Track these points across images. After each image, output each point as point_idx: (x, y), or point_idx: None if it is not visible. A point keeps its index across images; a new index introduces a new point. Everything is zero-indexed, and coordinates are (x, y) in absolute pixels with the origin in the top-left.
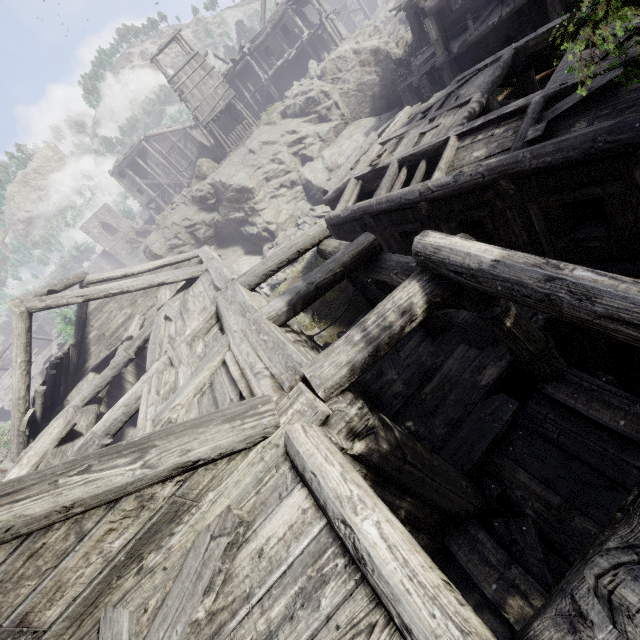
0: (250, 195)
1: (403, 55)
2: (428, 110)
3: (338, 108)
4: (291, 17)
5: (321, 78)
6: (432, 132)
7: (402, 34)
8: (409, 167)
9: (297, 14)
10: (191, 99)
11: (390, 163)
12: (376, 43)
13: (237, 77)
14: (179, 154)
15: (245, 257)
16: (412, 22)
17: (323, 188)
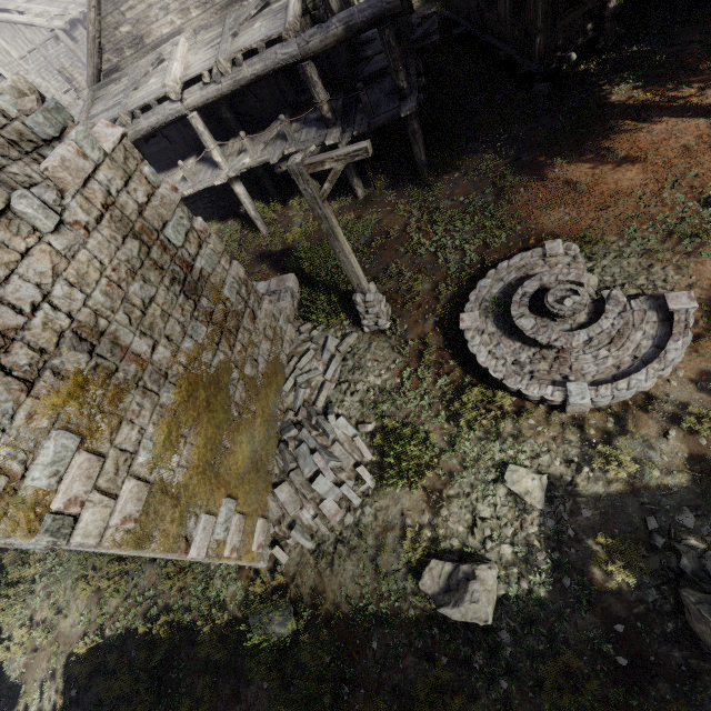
0: None
1: None
2: None
3: None
4: None
5: None
6: None
7: None
8: None
9: None
10: None
11: None
12: None
13: None
14: None
15: None
16: None
17: None
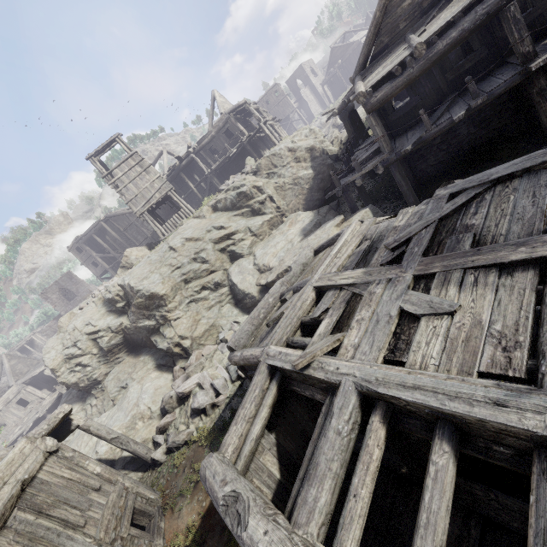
0: (162, 301)
1: (339, 151)
2: (401, 244)
3: (273, 201)
4: (233, 123)
5: (256, 173)
6: (440, 326)
7: (336, 134)
8: (390, 415)
9: (241, 121)
10: (126, 192)
11: (338, 382)
12: (311, 142)
13: (185, 170)
14: (136, 231)
15: (154, 374)
16: (347, 123)
17: (251, 294)
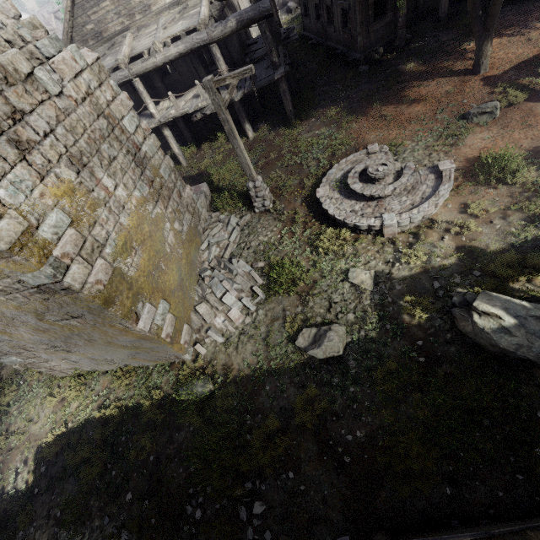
0: None
1: None
2: None
3: None
4: None
5: None
6: None
7: None
8: None
9: None
10: None
11: None
12: None
13: None
14: None
15: None
16: None
17: None
